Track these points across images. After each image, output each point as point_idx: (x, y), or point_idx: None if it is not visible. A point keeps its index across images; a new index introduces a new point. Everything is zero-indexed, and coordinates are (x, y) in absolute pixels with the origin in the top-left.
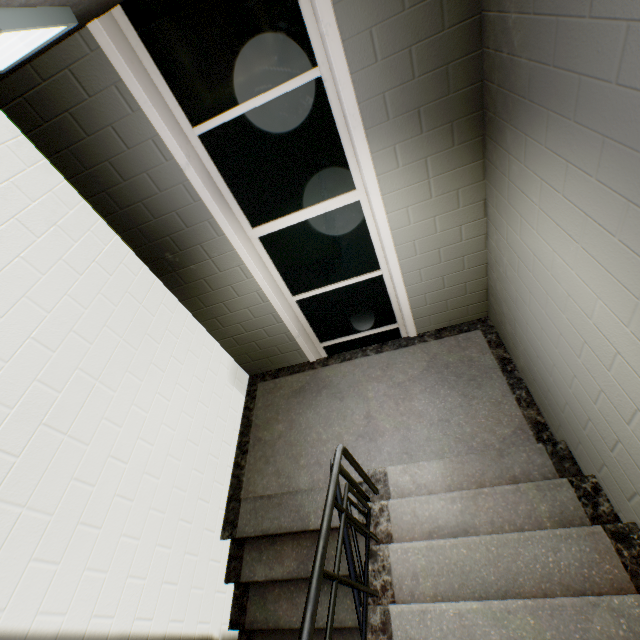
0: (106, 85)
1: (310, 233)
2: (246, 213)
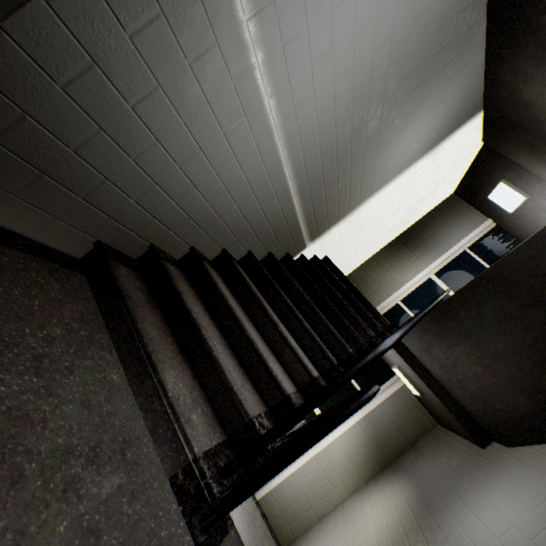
0: (473, 222)
1: (442, 299)
2: (439, 271)
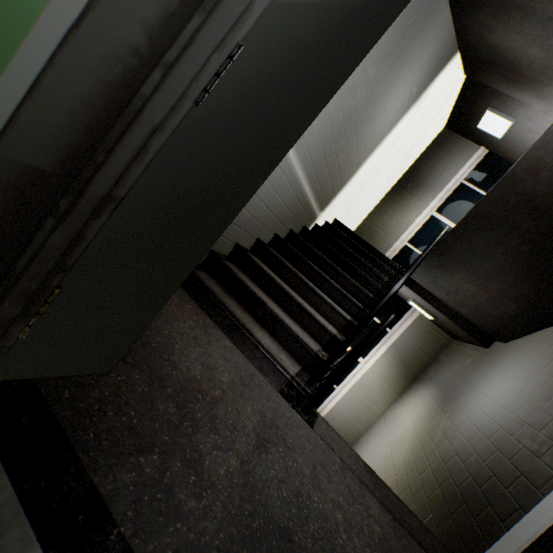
0: (467, 153)
1: (445, 233)
2: (440, 207)
